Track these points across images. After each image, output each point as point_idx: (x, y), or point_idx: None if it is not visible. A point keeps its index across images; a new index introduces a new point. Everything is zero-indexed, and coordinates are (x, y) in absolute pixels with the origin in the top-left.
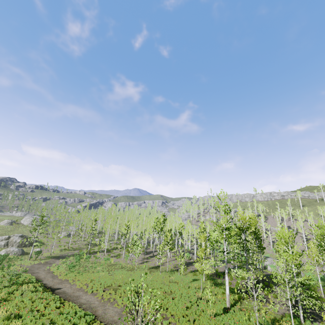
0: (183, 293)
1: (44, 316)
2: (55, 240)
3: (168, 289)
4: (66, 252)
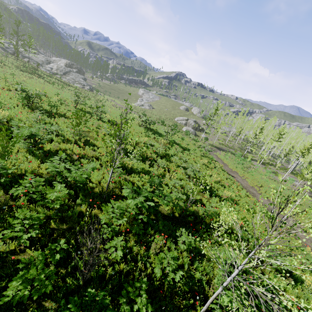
0: None
1: (241, 197)
2: (218, 134)
3: None
4: (223, 147)
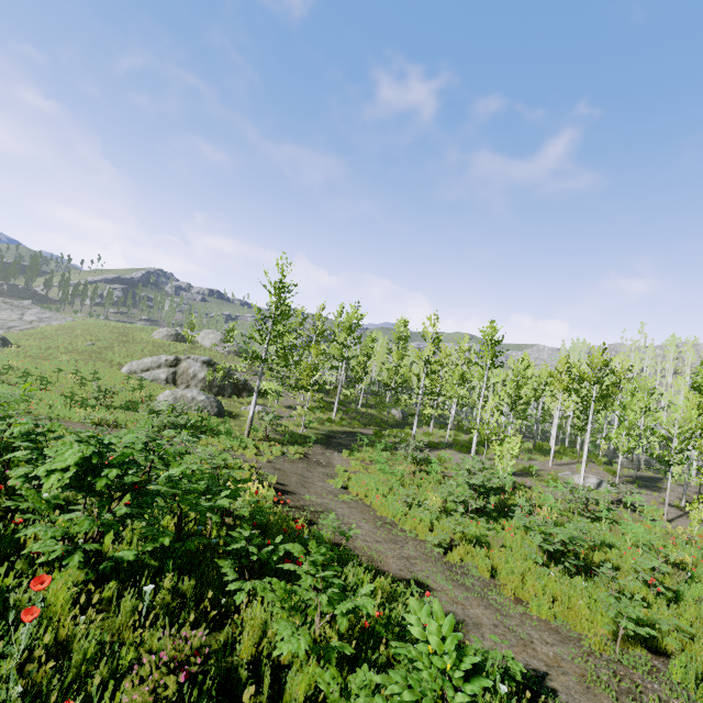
0: None
1: None
2: (309, 388)
3: None
4: (337, 430)
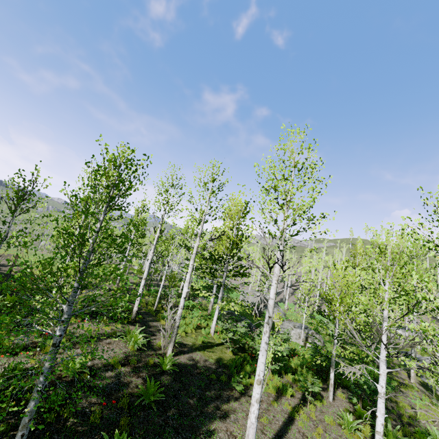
0: None
1: None
2: None
3: None
4: None
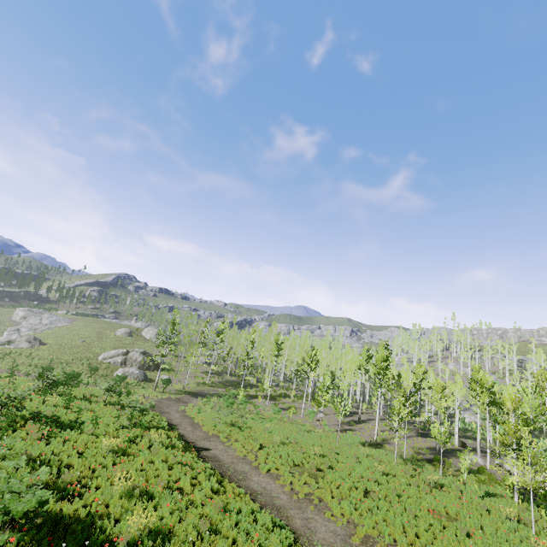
0: (484, 525)
1: (194, 506)
2: (190, 366)
3: (439, 505)
4: (205, 388)
